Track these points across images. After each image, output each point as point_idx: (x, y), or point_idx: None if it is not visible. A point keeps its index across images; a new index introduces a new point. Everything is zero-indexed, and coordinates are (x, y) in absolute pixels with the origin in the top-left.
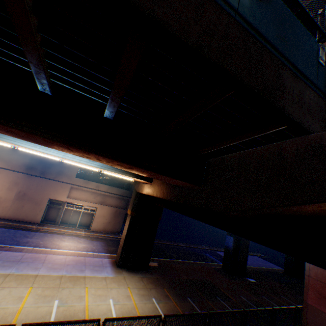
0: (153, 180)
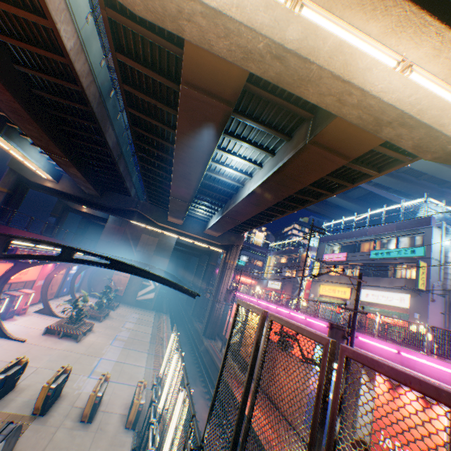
0: (60, 182)
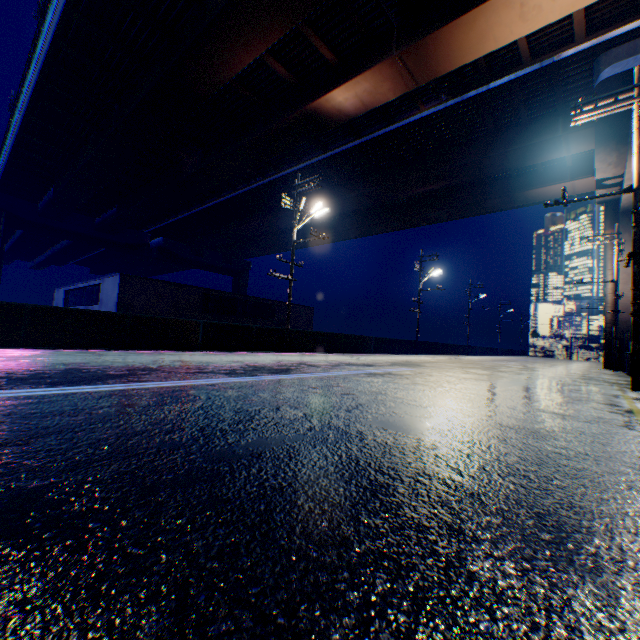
0: None
